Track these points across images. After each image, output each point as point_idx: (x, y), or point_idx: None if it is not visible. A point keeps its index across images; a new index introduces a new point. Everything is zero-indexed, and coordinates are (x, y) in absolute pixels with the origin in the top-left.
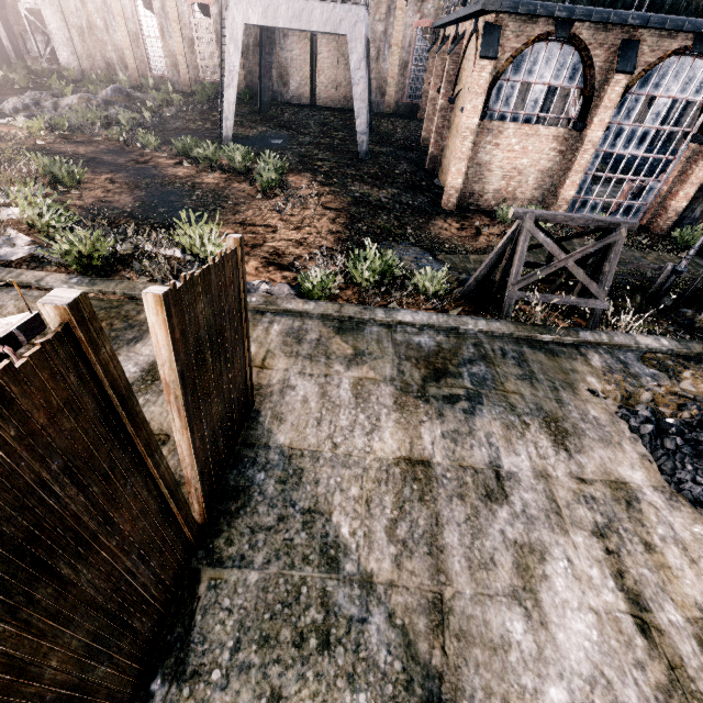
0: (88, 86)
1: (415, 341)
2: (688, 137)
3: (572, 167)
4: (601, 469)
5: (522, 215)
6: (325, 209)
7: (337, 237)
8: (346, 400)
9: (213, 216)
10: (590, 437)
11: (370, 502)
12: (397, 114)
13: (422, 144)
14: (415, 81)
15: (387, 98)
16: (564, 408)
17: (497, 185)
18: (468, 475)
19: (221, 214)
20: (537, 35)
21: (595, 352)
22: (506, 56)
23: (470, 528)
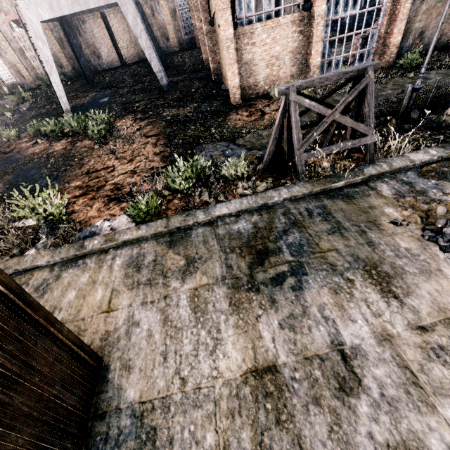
0: None
1: (235, 229)
2: None
3: (312, 40)
4: (435, 307)
5: (285, 91)
6: (147, 138)
7: (162, 156)
8: (186, 319)
9: (65, 176)
10: (411, 273)
11: (228, 449)
12: (182, 50)
13: (205, 64)
14: (186, 21)
15: (171, 40)
16: (376, 249)
17: (264, 73)
18: (315, 367)
19: (70, 172)
20: None
21: (382, 182)
22: None
23: (337, 445)
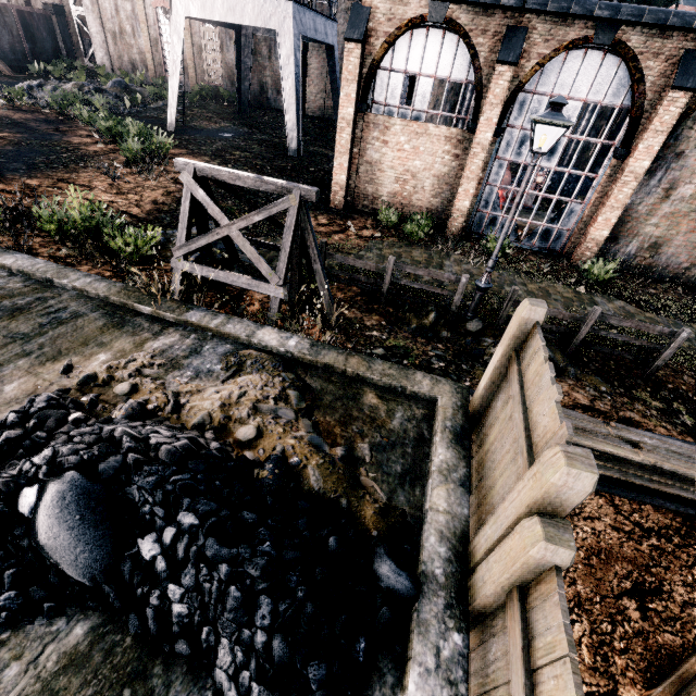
0: (100, 78)
1: None
2: (610, 152)
3: (463, 173)
4: None
5: (185, 167)
6: (174, 183)
7: (157, 208)
8: None
9: (42, 171)
10: None
11: None
12: None
13: None
14: None
15: None
16: None
17: (391, 187)
18: None
19: (53, 171)
20: (410, 19)
21: (184, 335)
22: (381, 42)
23: None
